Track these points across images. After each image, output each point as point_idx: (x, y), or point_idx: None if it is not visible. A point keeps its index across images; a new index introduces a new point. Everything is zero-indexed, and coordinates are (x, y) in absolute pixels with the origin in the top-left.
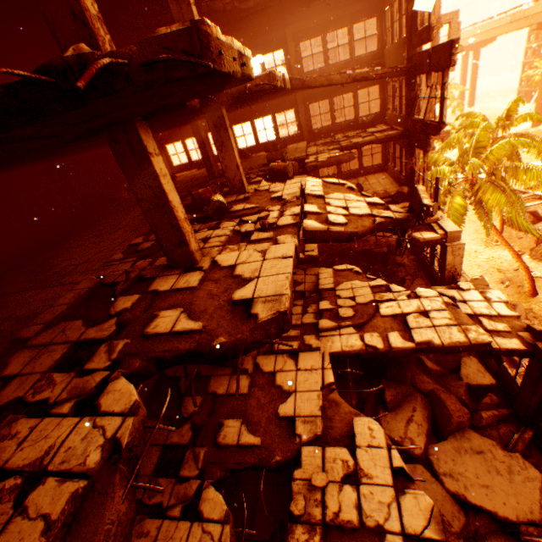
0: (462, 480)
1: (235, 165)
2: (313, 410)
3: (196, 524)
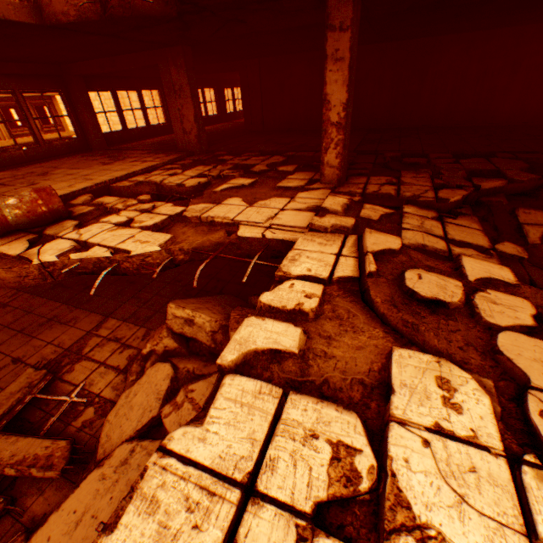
0: (109, 479)
1: None
2: (212, 212)
3: (189, 177)
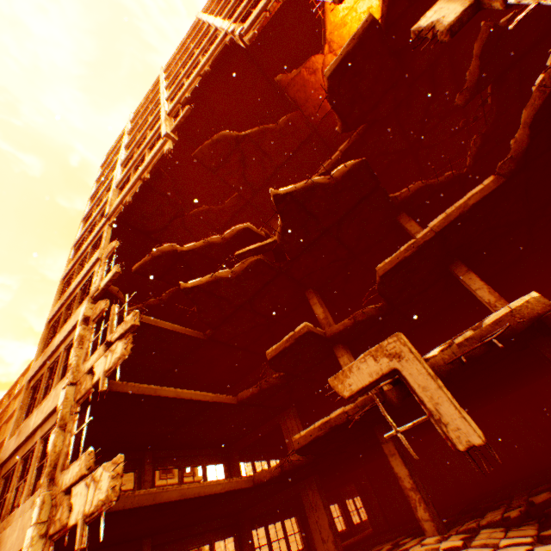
0: None
1: (486, 304)
2: None
3: None
